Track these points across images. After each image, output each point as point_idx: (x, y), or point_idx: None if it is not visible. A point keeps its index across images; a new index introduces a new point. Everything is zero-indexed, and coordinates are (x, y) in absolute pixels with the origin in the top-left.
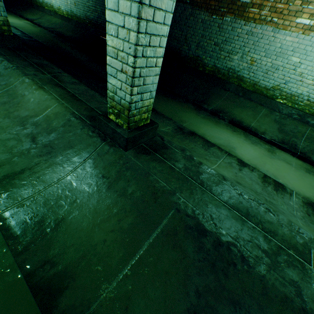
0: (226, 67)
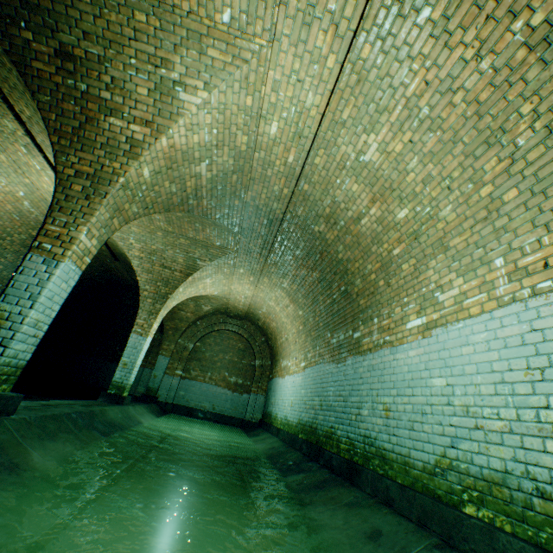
0: None
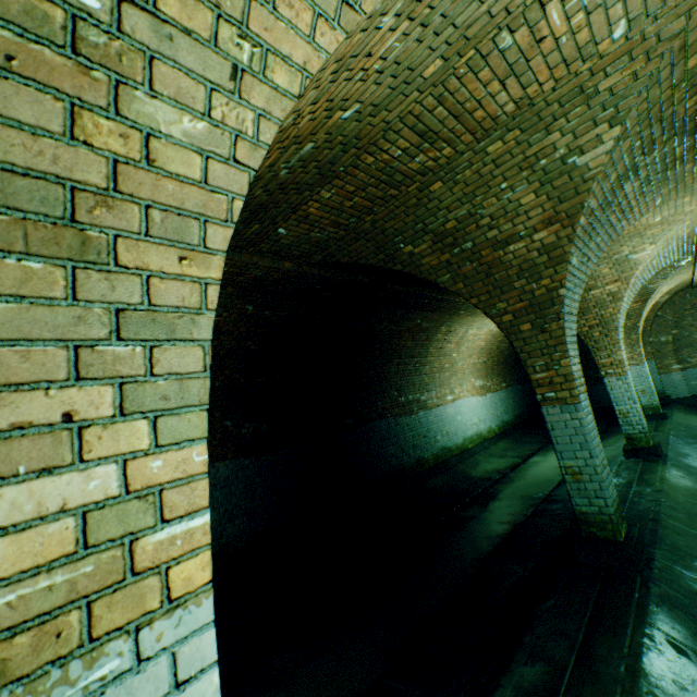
0: (439, 448)
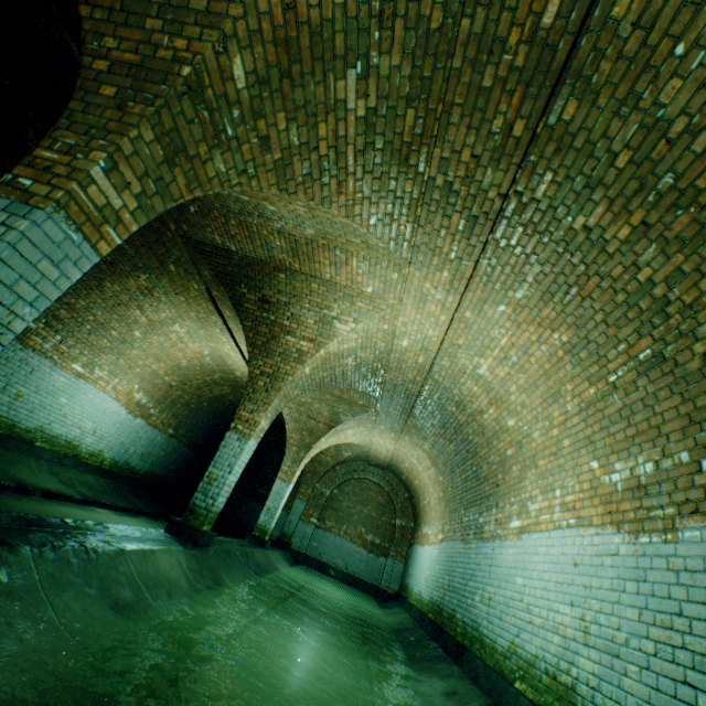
0: None
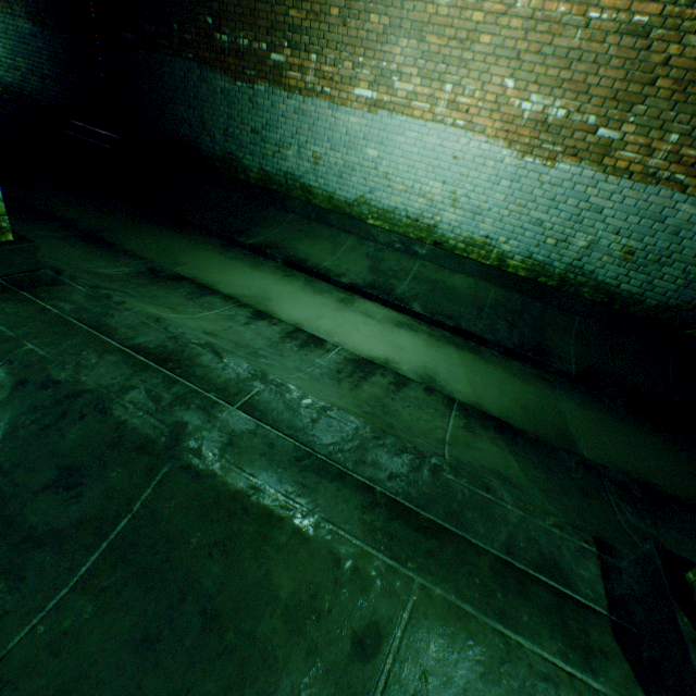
0: (282, 171)
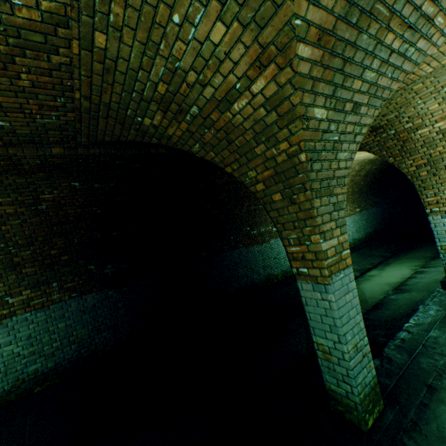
0: (288, 266)
